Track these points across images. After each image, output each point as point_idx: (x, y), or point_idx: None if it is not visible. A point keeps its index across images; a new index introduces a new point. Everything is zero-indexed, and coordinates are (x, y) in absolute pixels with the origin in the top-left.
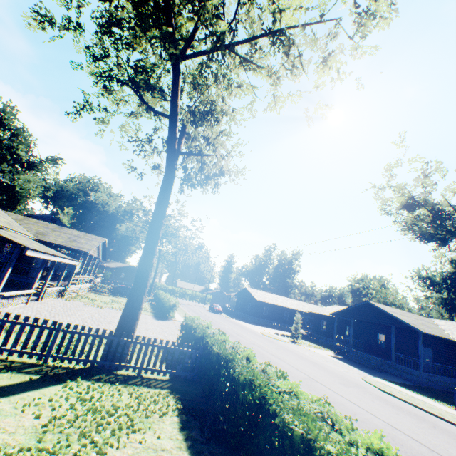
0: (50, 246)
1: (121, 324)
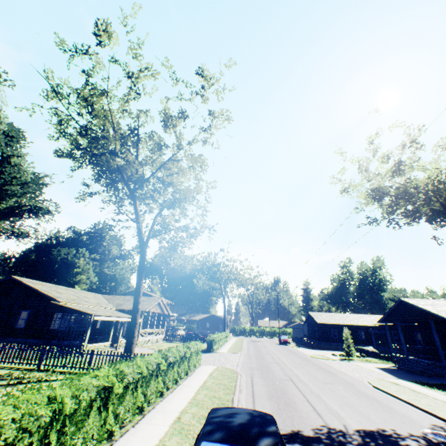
0: (128, 311)
1: (124, 347)
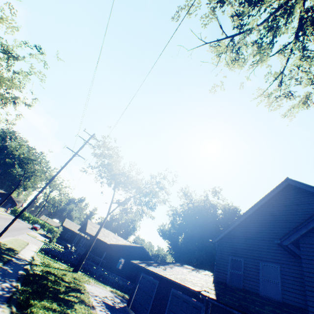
0: None
1: None
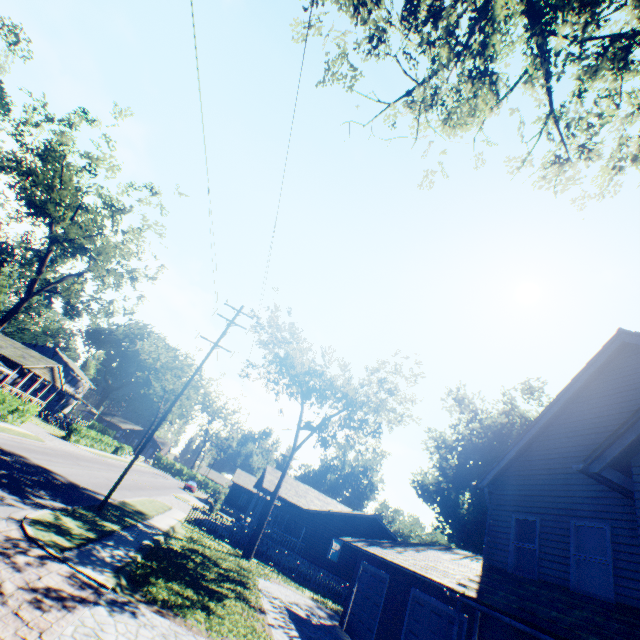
0: (7, 360)
1: None
